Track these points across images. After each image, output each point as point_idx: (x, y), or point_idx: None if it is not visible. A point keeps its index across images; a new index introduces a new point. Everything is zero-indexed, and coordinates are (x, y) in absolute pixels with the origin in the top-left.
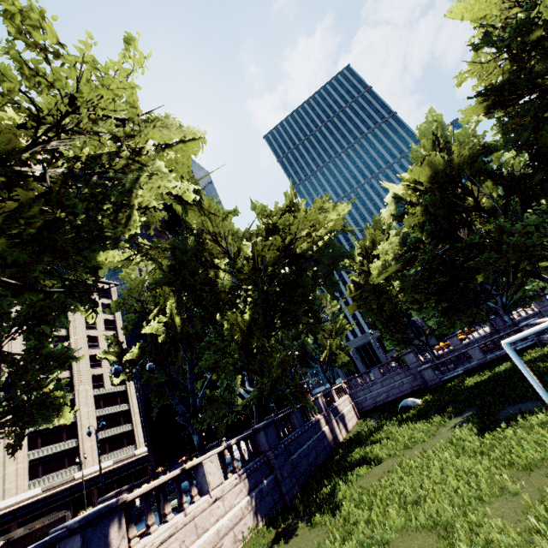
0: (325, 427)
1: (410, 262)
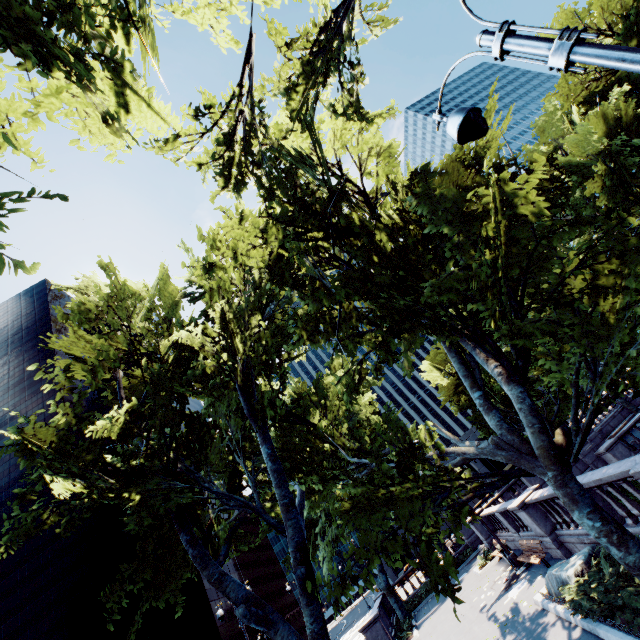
0: None
1: None
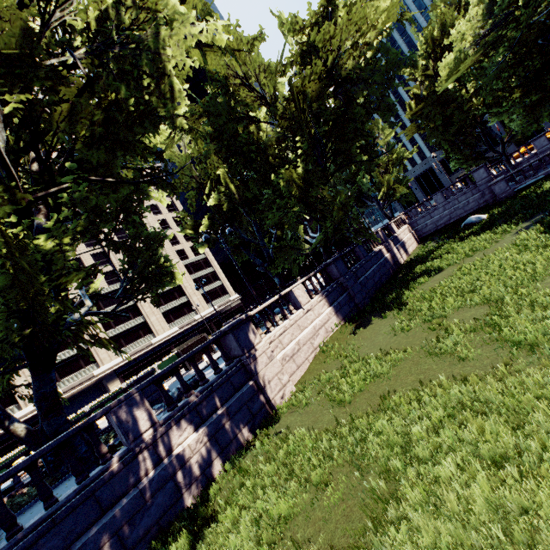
0: (387, 255)
1: (494, 45)
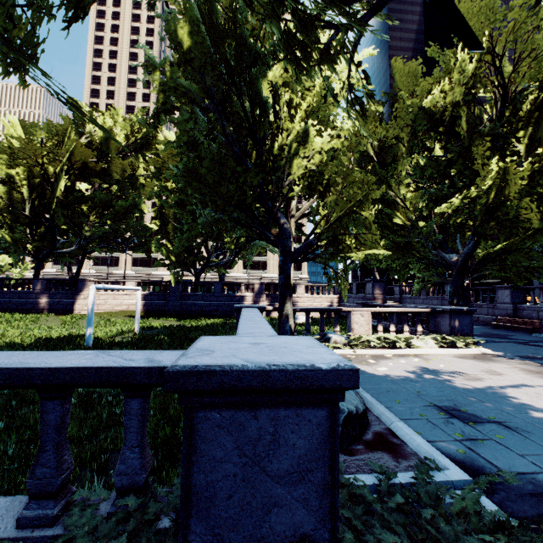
0: (248, 302)
1: None
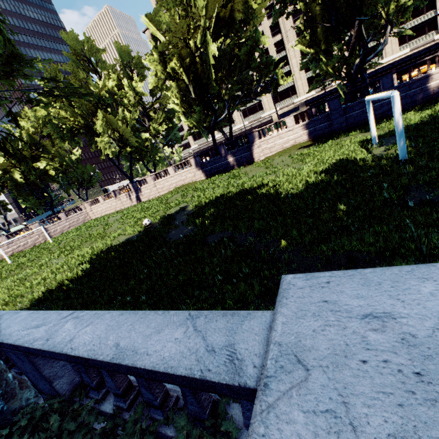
0: (435, 82)
1: None
